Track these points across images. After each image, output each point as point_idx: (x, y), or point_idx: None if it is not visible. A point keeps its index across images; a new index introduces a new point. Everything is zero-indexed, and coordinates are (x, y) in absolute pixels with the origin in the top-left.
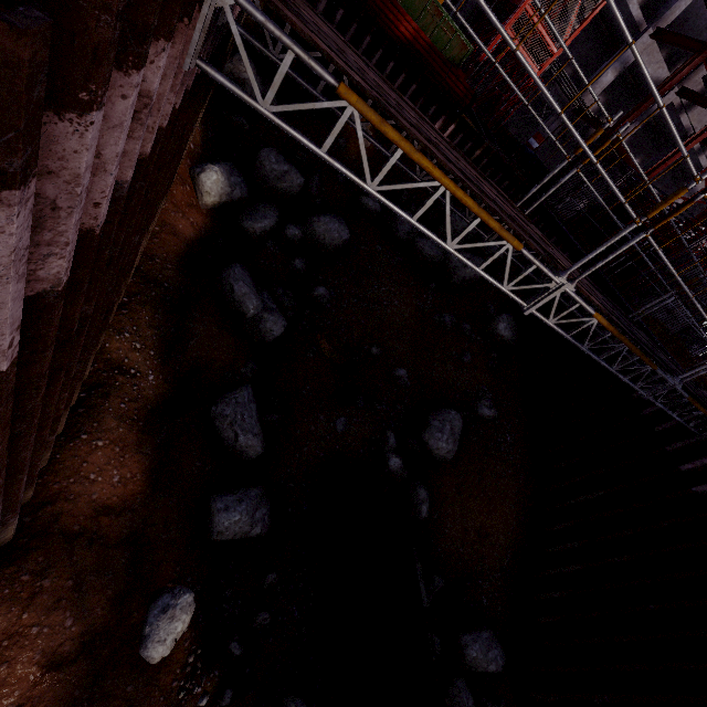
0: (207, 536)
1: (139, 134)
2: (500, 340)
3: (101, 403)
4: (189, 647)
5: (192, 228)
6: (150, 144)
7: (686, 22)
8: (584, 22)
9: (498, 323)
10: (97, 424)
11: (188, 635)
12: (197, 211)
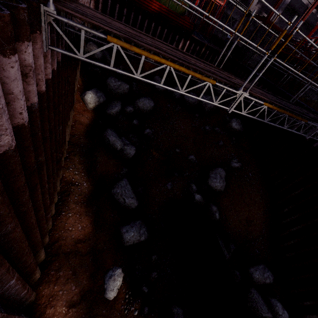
0: (122, 244)
1: (32, 82)
2: (235, 131)
3: (67, 199)
4: (125, 291)
5: (87, 119)
6: (44, 86)
7: None
8: None
9: (232, 123)
10: (67, 207)
11: (123, 286)
12: (87, 112)
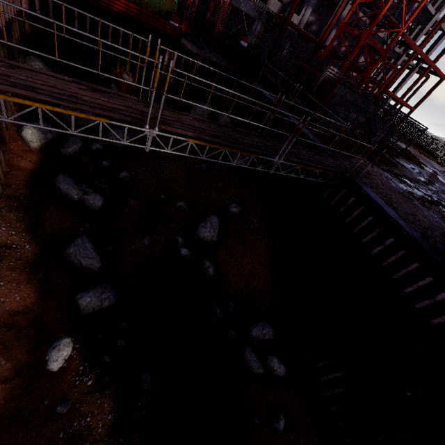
0: (80, 313)
1: None
2: (240, 168)
3: None
4: (79, 363)
5: (31, 163)
6: None
7: None
8: None
9: (233, 159)
10: None
11: (77, 358)
12: (31, 153)
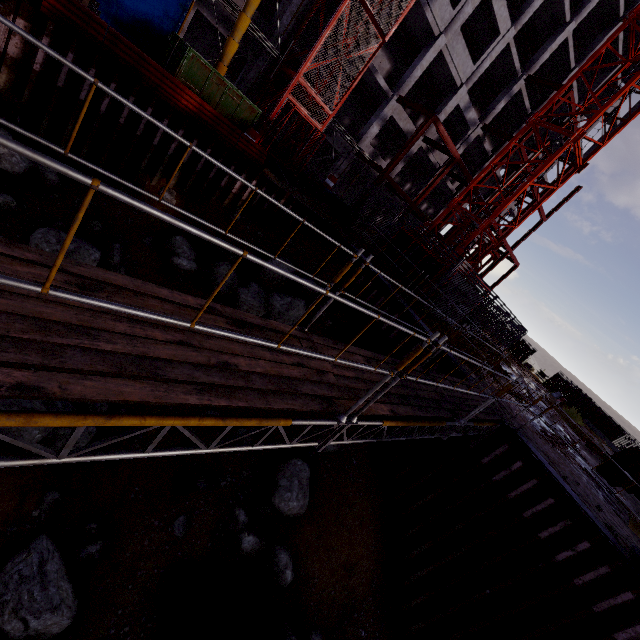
0: None
1: None
2: None
3: None
4: None
5: None
6: None
7: (418, 89)
8: (347, 93)
9: None
10: None
11: None
12: None
